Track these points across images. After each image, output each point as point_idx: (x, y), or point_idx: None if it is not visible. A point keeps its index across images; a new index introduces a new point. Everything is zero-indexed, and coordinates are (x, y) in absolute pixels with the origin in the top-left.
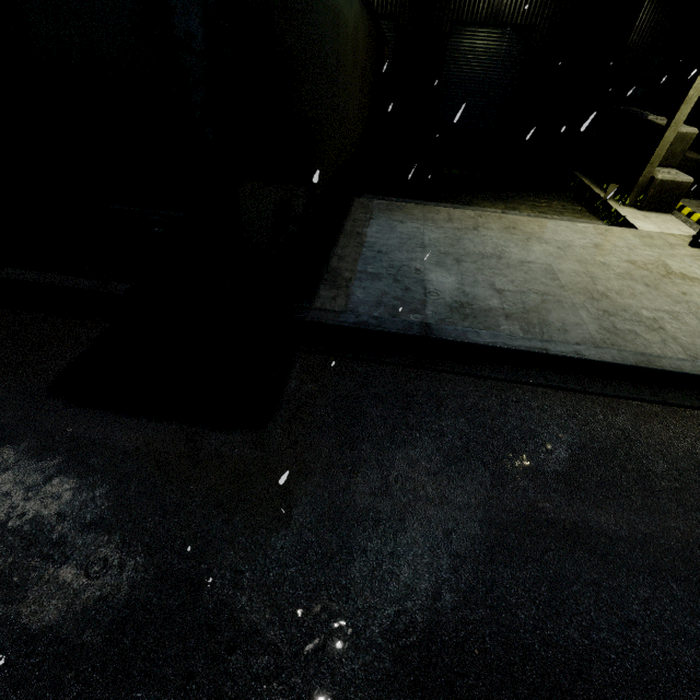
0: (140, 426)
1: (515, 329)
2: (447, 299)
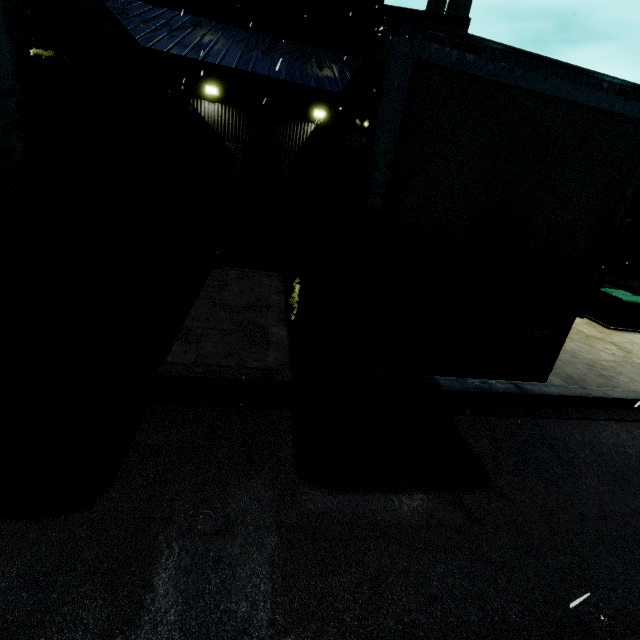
0: (408, 499)
1: (560, 382)
2: None
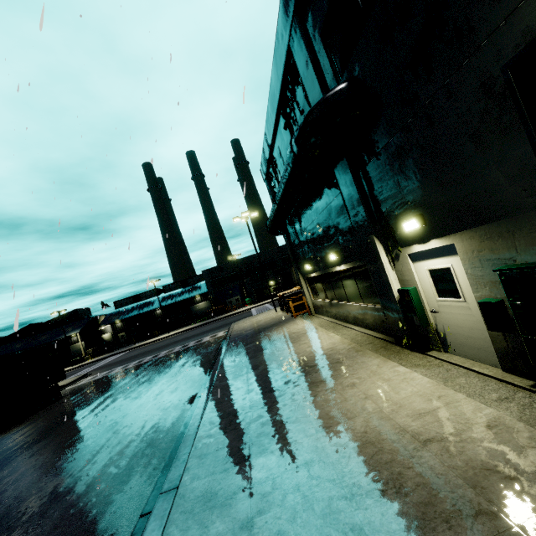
0: None
1: None
2: None
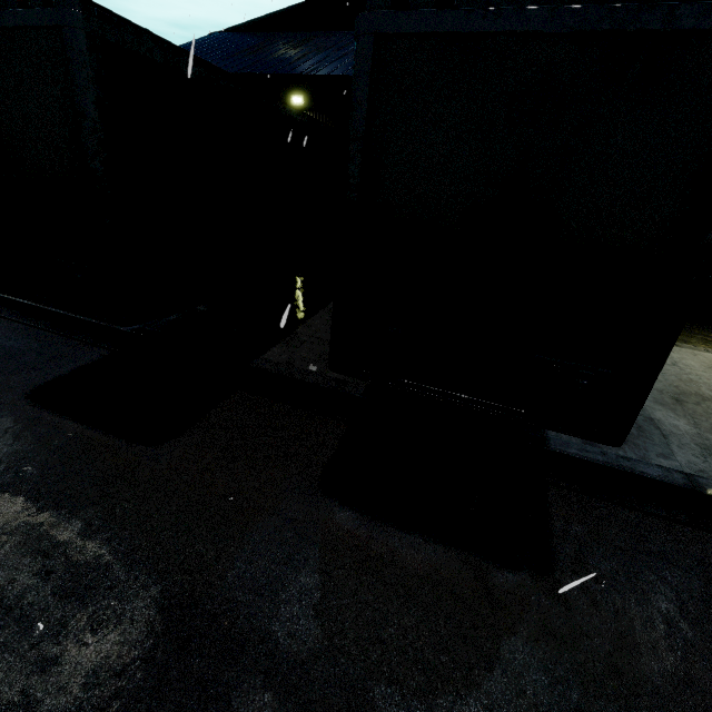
0: (419, 545)
1: None
2: (693, 445)
